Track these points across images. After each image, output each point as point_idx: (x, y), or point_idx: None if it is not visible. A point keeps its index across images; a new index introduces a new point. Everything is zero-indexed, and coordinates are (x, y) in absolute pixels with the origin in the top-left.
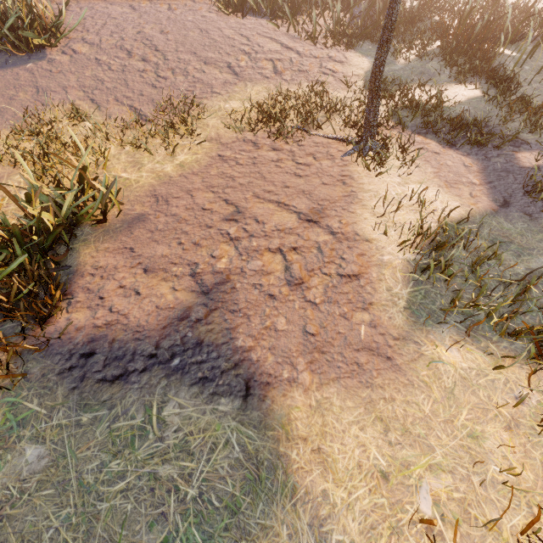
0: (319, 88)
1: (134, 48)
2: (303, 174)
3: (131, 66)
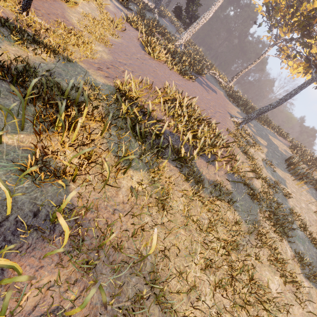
0: (90, 59)
1: (145, 61)
2: (31, 3)
3: (135, 55)
